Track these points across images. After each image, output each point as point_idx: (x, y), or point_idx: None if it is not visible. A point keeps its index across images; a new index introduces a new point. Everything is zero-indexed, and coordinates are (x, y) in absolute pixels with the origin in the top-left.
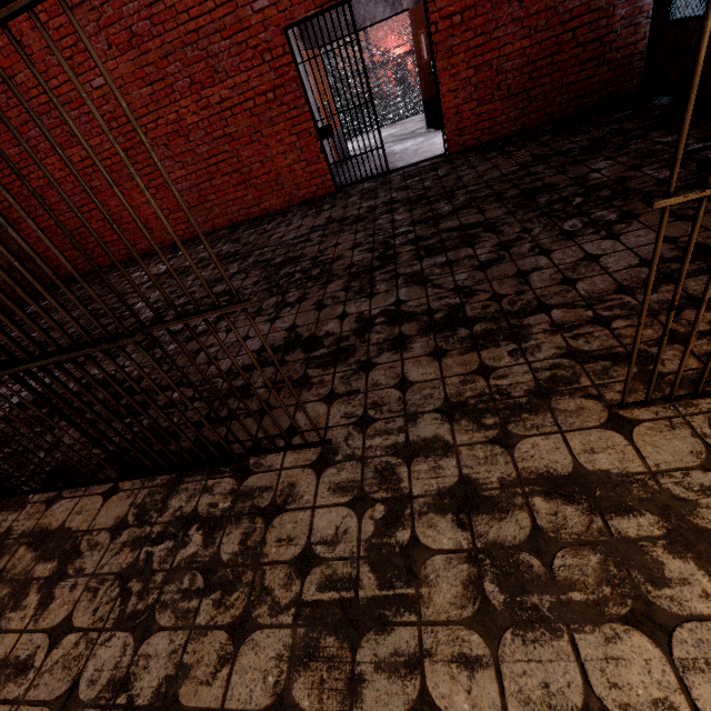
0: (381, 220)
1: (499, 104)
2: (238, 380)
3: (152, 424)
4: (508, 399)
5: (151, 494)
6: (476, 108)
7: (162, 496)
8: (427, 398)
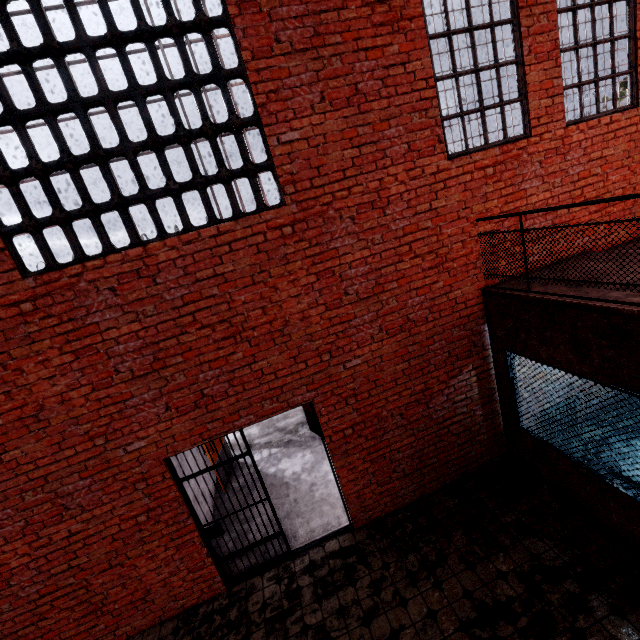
0: None
1: (397, 482)
2: None
3: None
4: None
5: None
6: (376, 488)
7: None
8: None
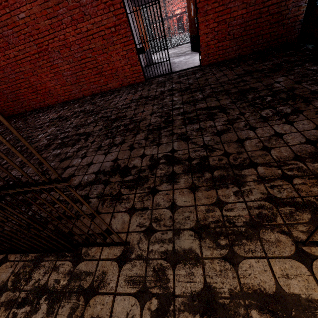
0: (166, 99)
1: (228, 42)
2: (83, 191)
3: (33, 215)
4: (233, 227)
5: (24, 267)
6: (216, 43)
7: (30, 269)
8: (186, 219)
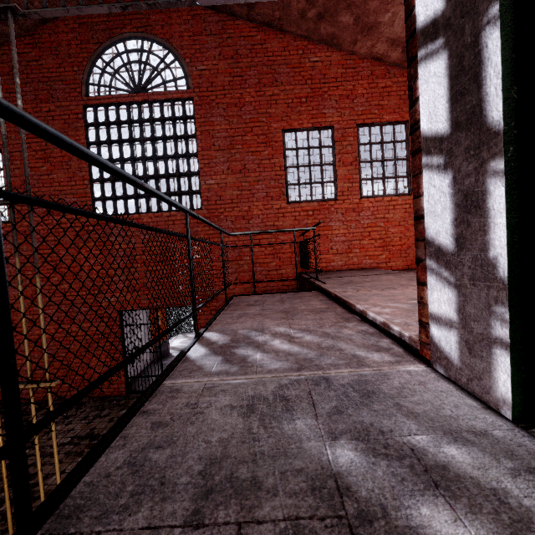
0: None
1: None
2: None
3: None
4: None
5: None
6: None
7: None
8: None
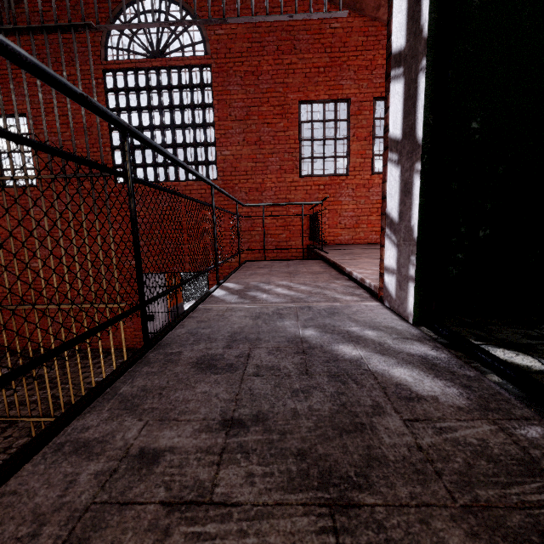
0: None
1: None
2: None
3: None
4: None
5: None
6: None
7: None
8: None
